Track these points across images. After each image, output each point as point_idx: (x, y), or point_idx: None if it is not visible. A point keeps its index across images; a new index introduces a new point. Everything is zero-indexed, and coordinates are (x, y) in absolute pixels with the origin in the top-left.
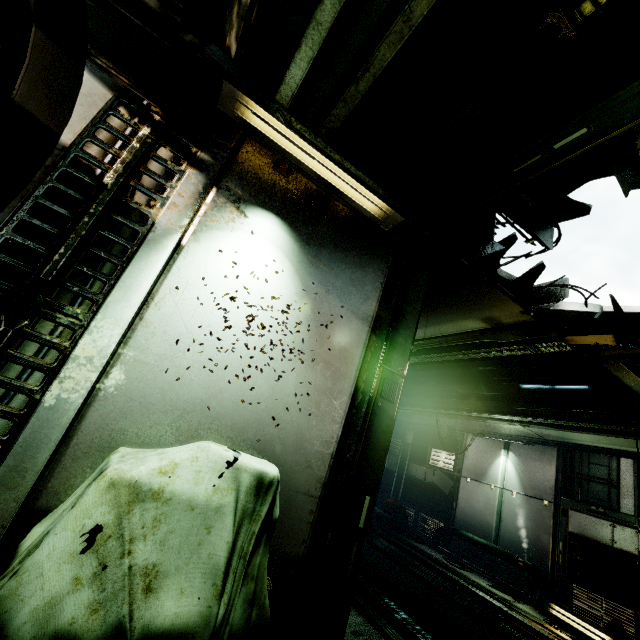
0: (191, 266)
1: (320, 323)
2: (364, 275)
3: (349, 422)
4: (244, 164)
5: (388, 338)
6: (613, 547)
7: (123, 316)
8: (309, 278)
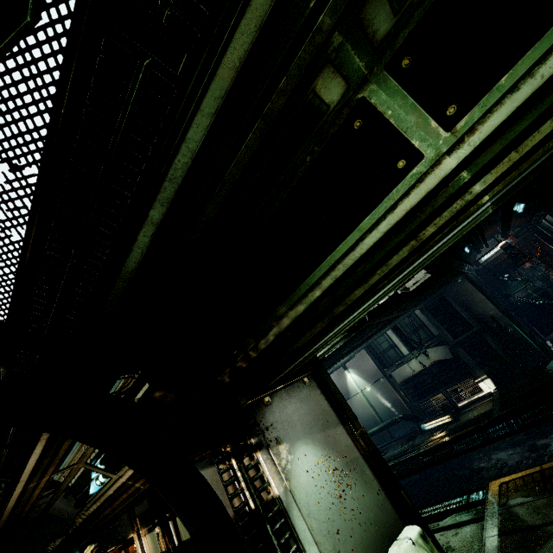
0: (300, 494)
1: (335, 448)
2: (321, 405)
3: (375, 473)
4: (261, 420)
5: (347, 419)
6: (415, 373)
7: (316, 552)
8: (316, 435)
